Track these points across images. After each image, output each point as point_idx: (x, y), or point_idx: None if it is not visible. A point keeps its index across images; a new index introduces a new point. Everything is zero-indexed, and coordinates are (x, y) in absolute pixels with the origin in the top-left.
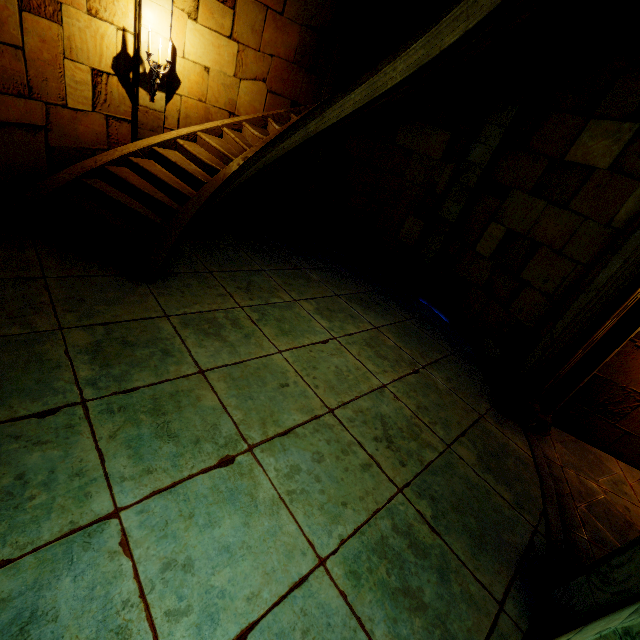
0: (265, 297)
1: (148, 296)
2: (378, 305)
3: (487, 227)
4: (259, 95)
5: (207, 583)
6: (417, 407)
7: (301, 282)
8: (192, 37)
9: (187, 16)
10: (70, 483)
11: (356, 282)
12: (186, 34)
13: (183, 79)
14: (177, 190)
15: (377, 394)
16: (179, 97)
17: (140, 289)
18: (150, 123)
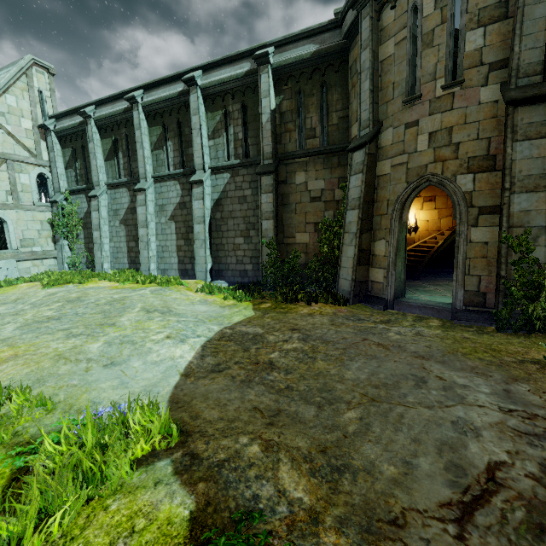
0: None
1: (416, 282)
2: None
3: None
4: (449, 221)
5: (440, 301)
6: None
7: None
8: (421, 214)
9: (419, 210)
10: (409, 294)
11: None
12: (419, 214)
13: (419, 226)
14: (422, 255)
15: None
16: (418, 232)
17: (414, 281)
18: (409, 242)
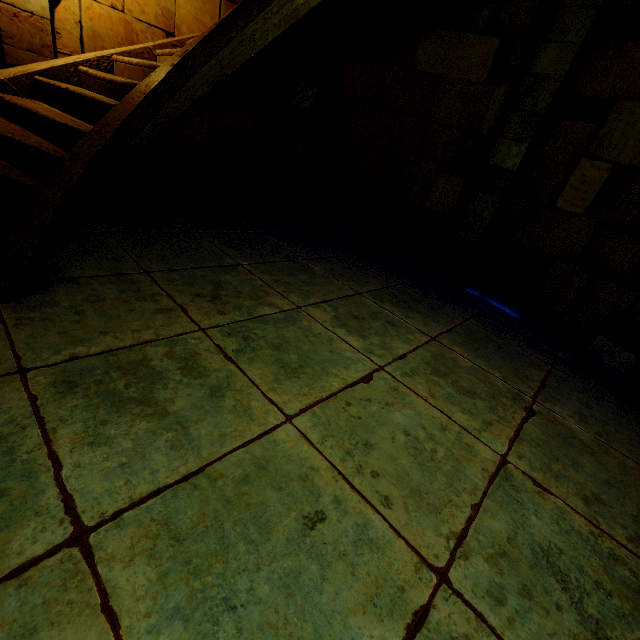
0: (247, 306)
1: None
2: (419, 302)
3: (574, 169)
4: (208, 4)
5: None
6: (584, 501)
7: (302, 278)
8: None
9: None
10: None
11: (377, 273)
12: None
13: None
14: (64, 126)
15: (504, 486)
16: None
17: None
18: (26, 37)
